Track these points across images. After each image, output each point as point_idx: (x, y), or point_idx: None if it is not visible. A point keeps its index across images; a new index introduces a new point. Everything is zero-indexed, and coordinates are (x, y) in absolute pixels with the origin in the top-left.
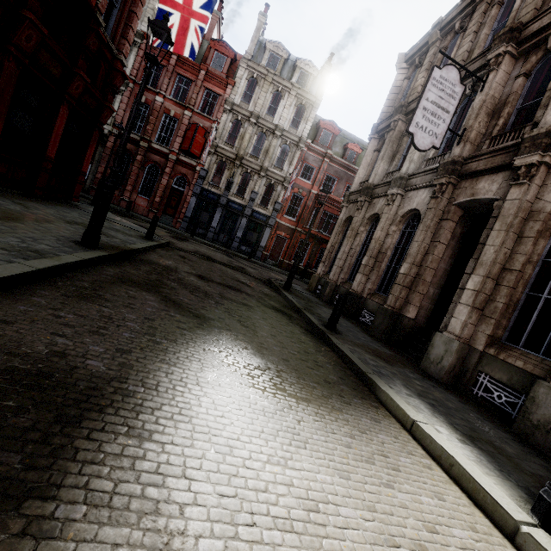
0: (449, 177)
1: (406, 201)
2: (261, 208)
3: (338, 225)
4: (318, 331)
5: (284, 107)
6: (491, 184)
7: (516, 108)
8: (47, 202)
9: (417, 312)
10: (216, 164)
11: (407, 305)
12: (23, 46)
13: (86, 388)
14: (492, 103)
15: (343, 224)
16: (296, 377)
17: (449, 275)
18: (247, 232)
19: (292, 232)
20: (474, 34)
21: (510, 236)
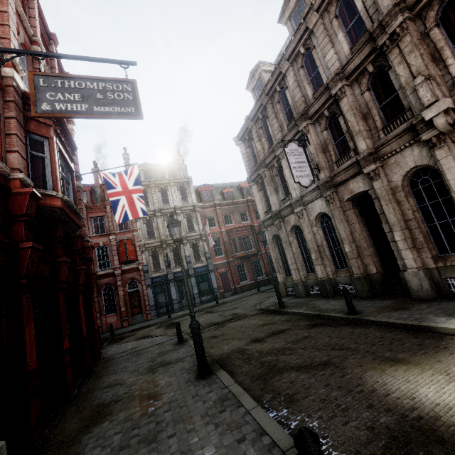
0: (330, 190)
1: (311, 211)
2: (198, 264)
3: (270, 244)
4: (353, 321)
5: (171, 194)
6: (357, 184)
7: (333, 144)
8: (101, 371)
9: (375, 267)
10: (150, 256)
11: (367, 267)
12: (62, 279)
13: (411, 429)
14: (319, 147)
15: (272, 241)
16: (412, 354)
17: (371, 235)
18: (199, 285)
19: (227, 264)
20: (276, 118)
21: (394, 204)
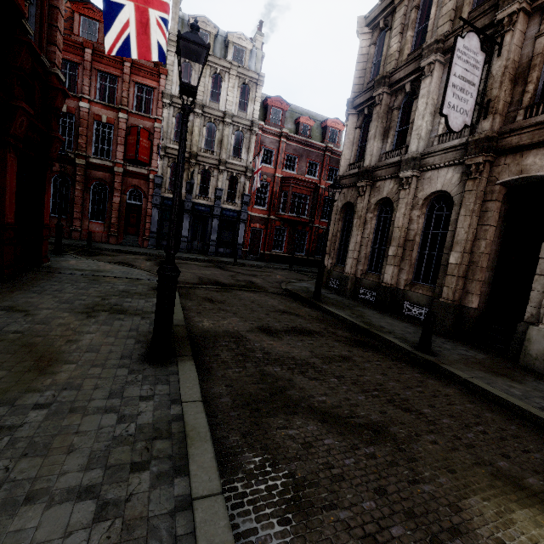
0: (486, 155)
1: (426, 183)
2: (229, 205)
3: (335, 213)
4: (422, 362)
5: (227, 90)
6: (543, 159)
7: (543, 70)
8: (26, 282)
9: (478, 300)
10: (169, 167)
11: (468, 295)
12: None
13: None
14: (513, 68)
15: (340, 211)
16: None
17: (500, 255)
18: (220, 232)
19: (265, 221)
20: None
21: None
